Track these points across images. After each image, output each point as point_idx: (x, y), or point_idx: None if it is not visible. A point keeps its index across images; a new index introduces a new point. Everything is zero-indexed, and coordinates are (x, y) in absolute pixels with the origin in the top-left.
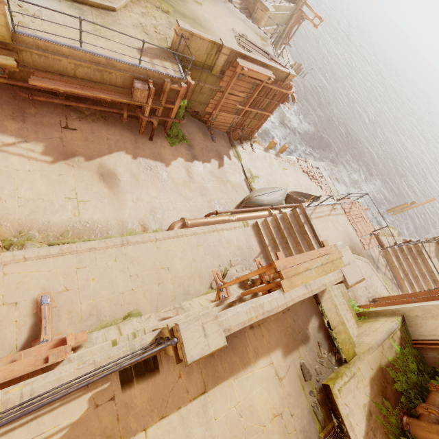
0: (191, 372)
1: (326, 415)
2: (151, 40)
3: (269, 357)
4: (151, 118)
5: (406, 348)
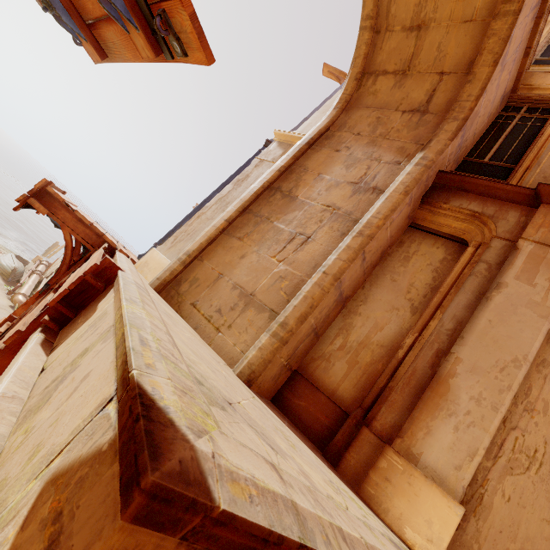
0: None
1: None
2: None
3: None
4: None
5: None
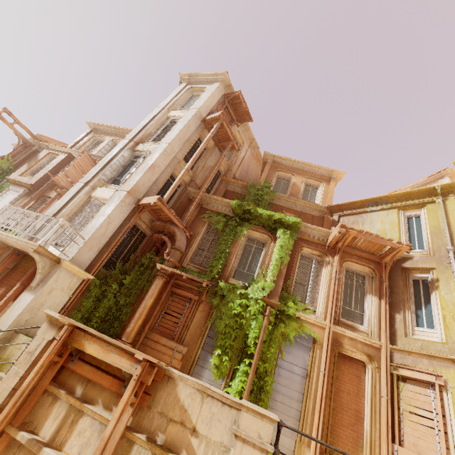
0: None
1: None
2: None
3: None
4: None
5: None
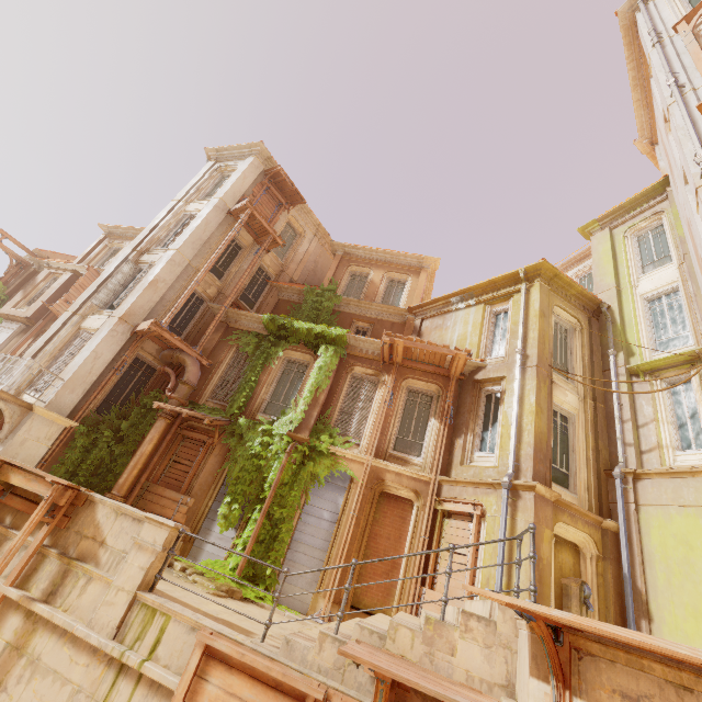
0: None
1: None
2: None
3: None
4: None
5: None
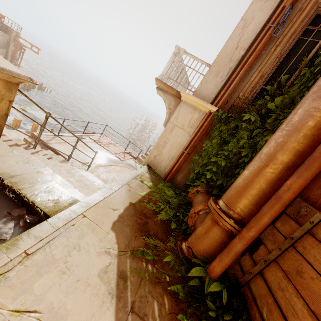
0: None
1: None
2: None
3: None
4: None
5: (160, 184)
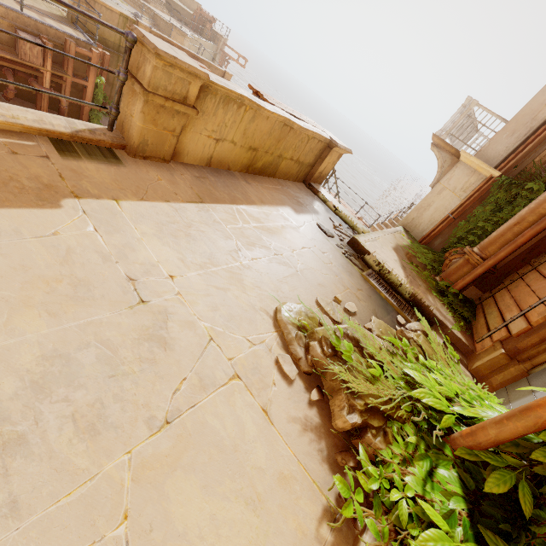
0: (175, 182)
1: (362, 264)
2: (36, 3)
3: (279, 209)
4: (55, 91)
5: (416, 244)
